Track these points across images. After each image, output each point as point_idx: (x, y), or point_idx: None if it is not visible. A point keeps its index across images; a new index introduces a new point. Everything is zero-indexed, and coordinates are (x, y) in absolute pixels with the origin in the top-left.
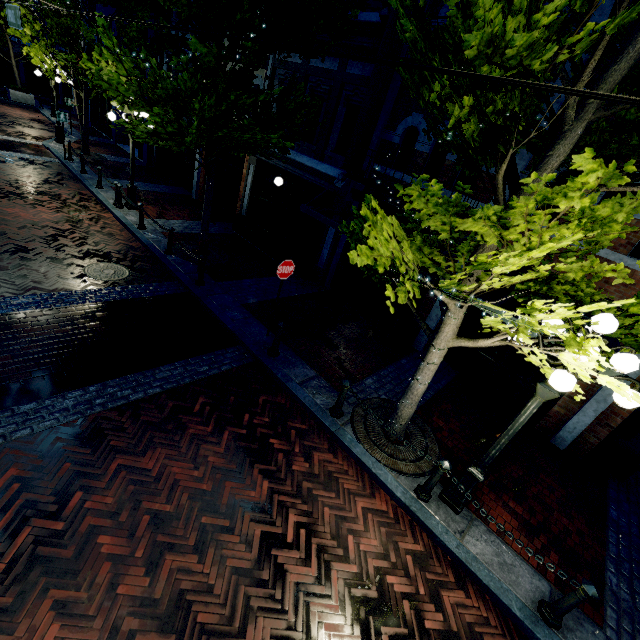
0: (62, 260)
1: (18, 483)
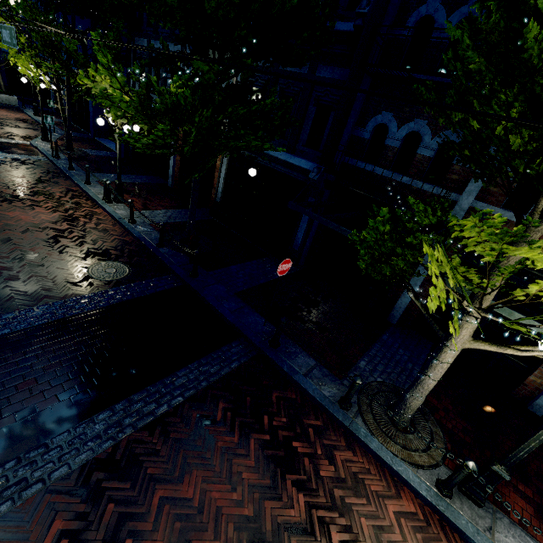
0: (66, 263)
1: (65, 539)
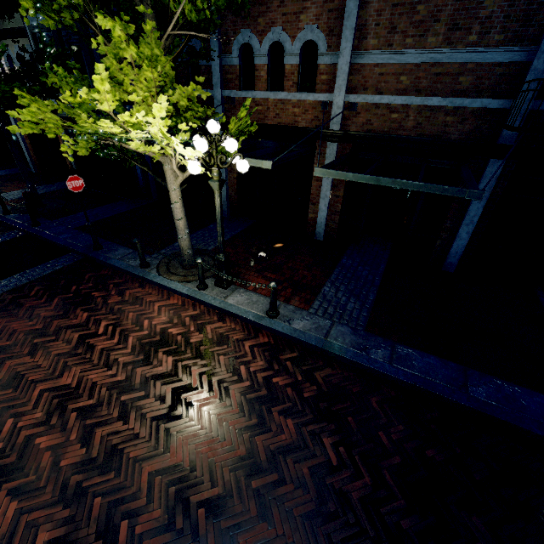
0: None
1: None
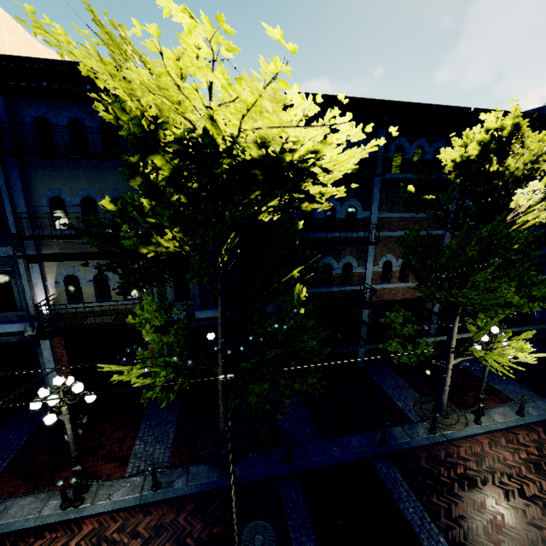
0: None
1: None
